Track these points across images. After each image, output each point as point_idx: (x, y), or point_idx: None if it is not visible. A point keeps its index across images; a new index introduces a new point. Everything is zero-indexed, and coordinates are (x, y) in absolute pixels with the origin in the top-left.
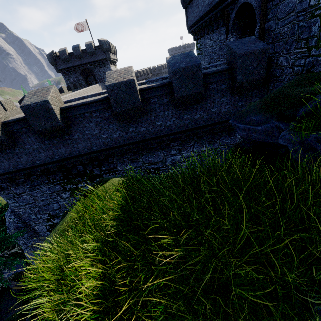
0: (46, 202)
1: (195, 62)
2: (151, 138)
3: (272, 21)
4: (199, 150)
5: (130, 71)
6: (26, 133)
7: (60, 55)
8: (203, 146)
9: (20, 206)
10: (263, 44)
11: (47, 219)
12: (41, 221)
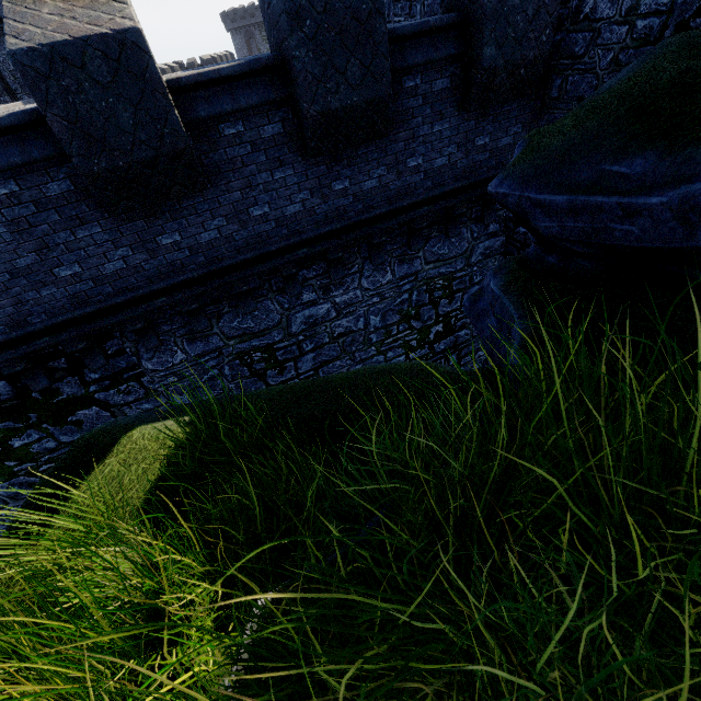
0: None
1: None
2: (239, 263)
3: None
4: (377, 282)
5: None
6: None
7: None
8: (386, 270)
9: None
10: None
11: None
12: None
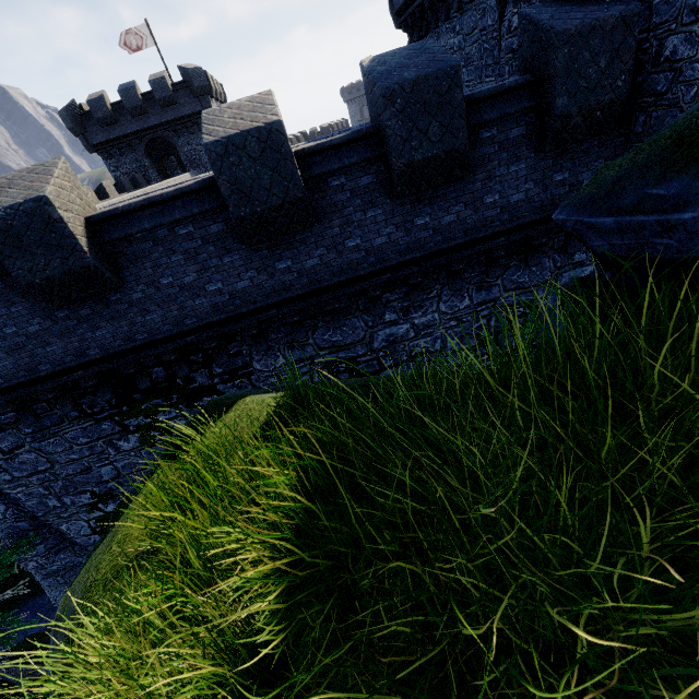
0: (83, 466)
1: (446, 64)
2: (334, 284)
3: None
4: (455, 307)
5: (268, 104)
6: (2, 293)
7: (92, 110)
8: (463, 296)
9: (16, 480)
10: (625, 3)
11: (89, 506)
12: (75, 512)
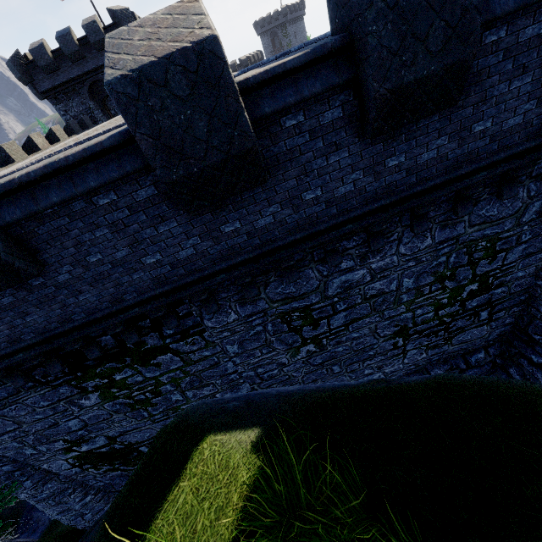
0: (49, 423)
1: None
2: (289, 243)
3: None
4: (415, 248)
5: (194, 13)
6: None
7: (35, 59)
8: (425, 236)
9: None
10: None
11: (64, 450)
12: (52, 455)
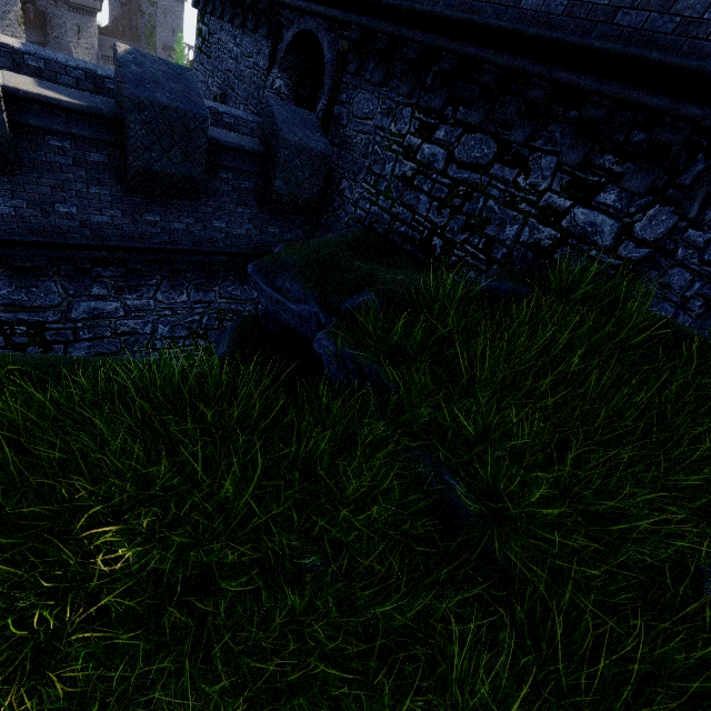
0: None
1: (197, 109)
2: (29, 242)
3: (345, 109)
4: (172, 299)
5: None
6: None
7: None
8: (182, 292)
9: None
10: (326, 144)
11: None
12: None
